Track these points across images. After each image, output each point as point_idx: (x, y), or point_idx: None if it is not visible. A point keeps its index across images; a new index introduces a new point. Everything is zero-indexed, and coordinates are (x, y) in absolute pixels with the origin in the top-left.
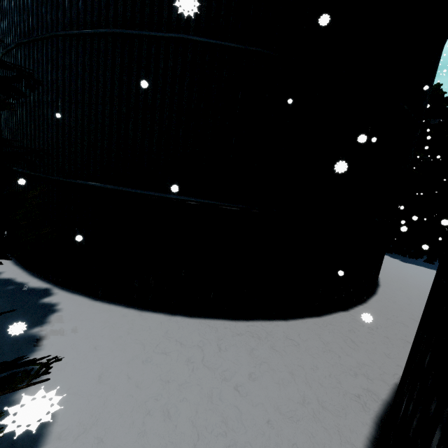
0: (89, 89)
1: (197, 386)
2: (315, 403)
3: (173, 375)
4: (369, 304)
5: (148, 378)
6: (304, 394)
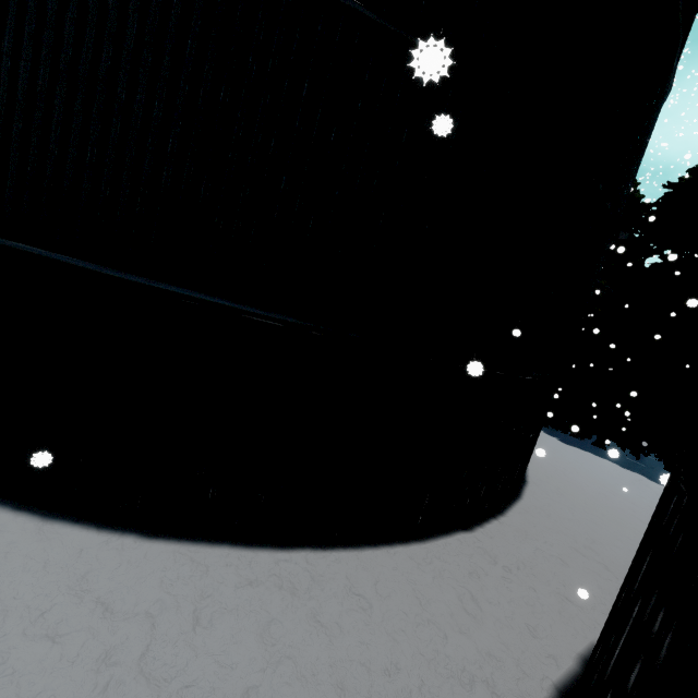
0: None
1: None
2: None
3: None
4: (509, 519)
5: None
6: None
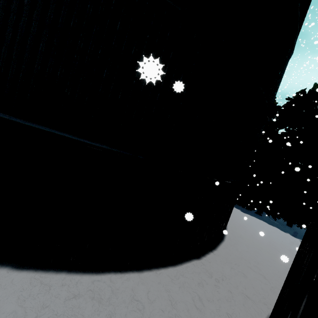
0: None
1: None
2: None
3: None
4: (218, 251)
5: None
6: None
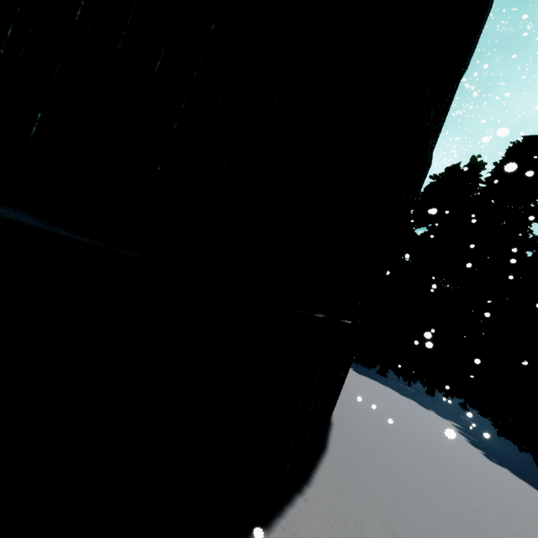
0: None
1: None
2: None
3: None
4: (316, 489)
5: None
6: None
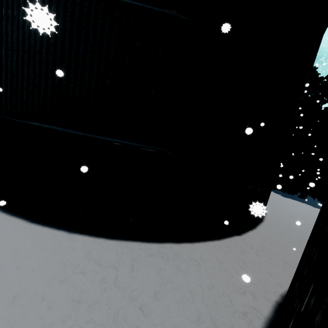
0: (28, 39)
1: (106, 306)
2: (208, 322)
3: (85, 295)
4: (258, 230)
5: (61, 298)
6: (200, 313)
